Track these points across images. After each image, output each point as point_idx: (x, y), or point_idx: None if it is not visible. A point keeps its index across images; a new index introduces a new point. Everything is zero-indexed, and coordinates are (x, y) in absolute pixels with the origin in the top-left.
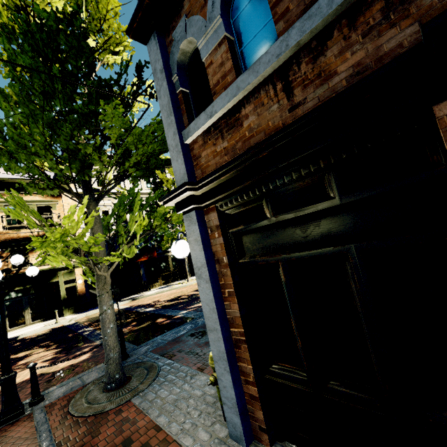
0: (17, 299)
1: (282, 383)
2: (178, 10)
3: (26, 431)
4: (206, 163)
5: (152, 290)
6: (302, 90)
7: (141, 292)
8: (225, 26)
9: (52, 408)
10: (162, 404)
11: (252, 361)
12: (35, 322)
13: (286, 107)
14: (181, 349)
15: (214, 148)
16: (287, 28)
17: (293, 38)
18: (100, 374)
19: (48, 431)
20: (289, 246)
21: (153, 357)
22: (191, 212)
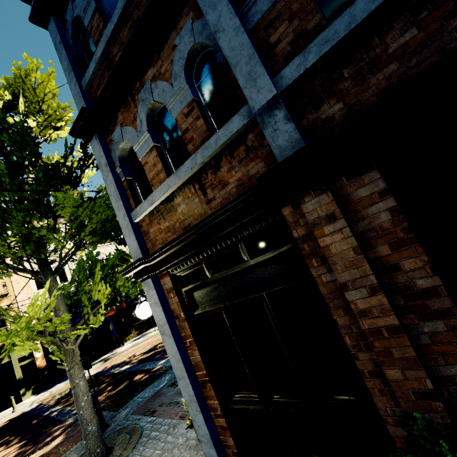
0: None
1: (242, 408)
2: (114, 118)
3: None
4: (154, 238)
5: (126, 345)
6: (212, 191)
7: (113, 350)
8: (153, 138)
9: None
10: None
11: (217, 396)
12: None
13: (204, 201)
14: (162, 403)
15: (159, 226)
16: (195, 149)
17: (199, 159)
18: (79, 453)
19: None
20: (227, 296)
21: (134, 419)
22: (148, 280)
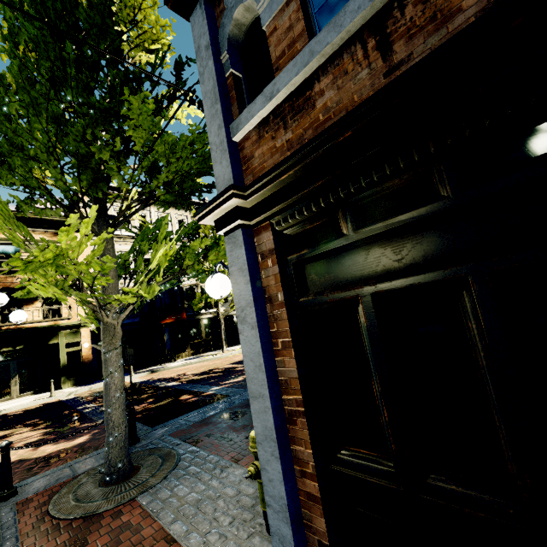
0: (2, 364)
1: (356, 476)
2: None
3: None
4: (260, 165)
5: (177, 362)
6: (406, 43)
7: (163, 364)
8: None
9: (26, 505)
10: (179, 506)
11: (312, 443)
12: (23, 394)
13: (380, 71)
14: (210, 433)
15: (273, 143)
16: None
17: None
18: (99, 461)
19: (15, 538)
20: (374, 274)
21: (172, 442)
22: (236, 231)
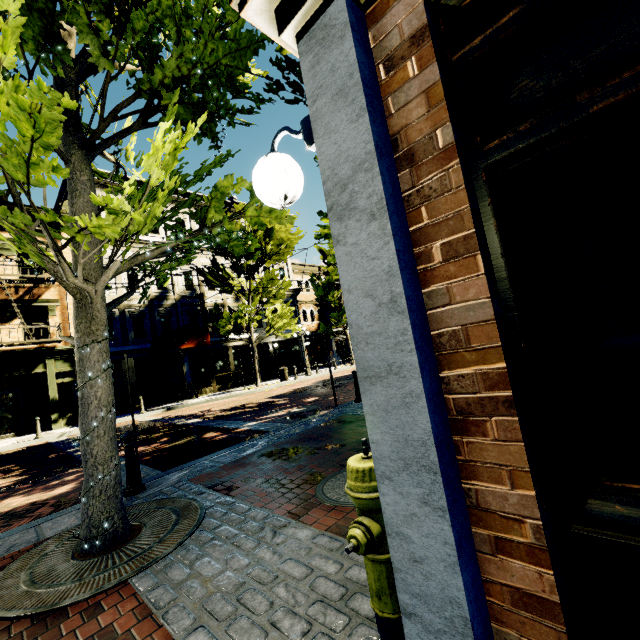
0: None
1: None
2: None
3: None
4: None
5: (200, 398)
6: None
7: (182, 400)
8: None
9: None
10: (204, 596)
11: (532, 473)
12: (2, 436)
13: None
14: (249, 477)
15: None
16: None
17: None
18: (80, 519)
19: None
20: None
21: (192, 490)
22: (330, 7)
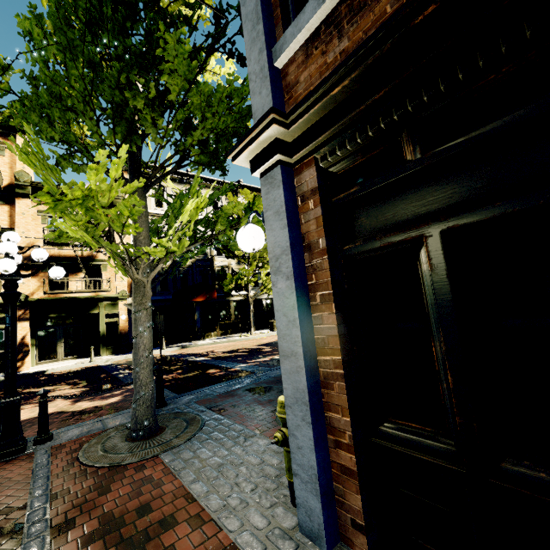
0: (50, 329)
1: (403, 452)
2: None
3: (21, 474)
4: (306, 90)
5: (207, 340)
6: None
7: (193, 341)
8: None
9: (60, 450)
10: (200, 467)
11: (351, 410)
12: (68, 358)
13: None
14: (235, 404)
15: (323, 59)
16: None
17: None
18: (127, 419)
19: (46, 477)
20: (446, 208)
21: (197, 408)
22: (274, 169)
